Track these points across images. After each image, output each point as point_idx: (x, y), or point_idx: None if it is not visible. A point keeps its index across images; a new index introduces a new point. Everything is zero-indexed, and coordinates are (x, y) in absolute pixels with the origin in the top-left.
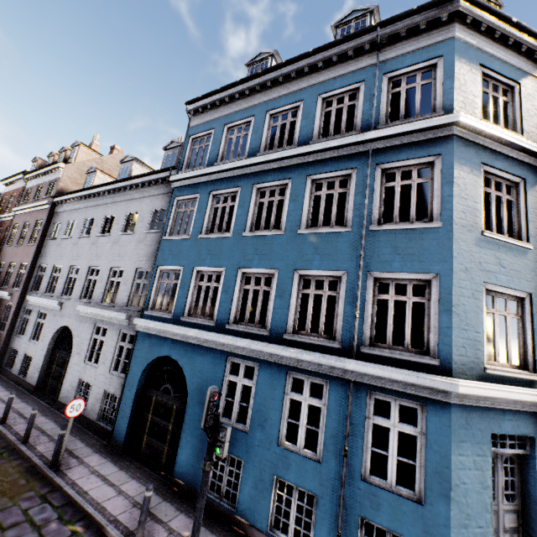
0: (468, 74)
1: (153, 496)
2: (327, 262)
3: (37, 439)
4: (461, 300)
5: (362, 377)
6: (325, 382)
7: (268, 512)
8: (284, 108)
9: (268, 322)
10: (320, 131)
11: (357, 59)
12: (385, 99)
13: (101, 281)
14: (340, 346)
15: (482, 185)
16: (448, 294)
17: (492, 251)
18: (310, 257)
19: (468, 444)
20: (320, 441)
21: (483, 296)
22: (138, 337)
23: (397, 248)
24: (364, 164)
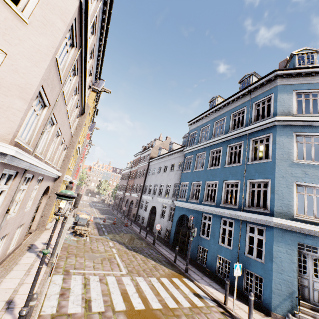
0: (285, 97)
1: (180, 258)
2: (233, 177)
3: (148, 238)
4: (279, 189)
5: (244, 218)
6: (233, 221)
7: (215, 267)
8: (220, 120)
9: (215, 200)
10: (232, 127)
11: (243, 98)
12: (253, 112)
13: (164, 189)
14: (237, 207)
15: (295, 141)
16: (273, 186)
17: (299, 168)
18: (228, 175)
19: (283, 243)
20: (232, 242)
21: (295, 187)
22: (175, 208)
23: (256, 170)
24: (246, 139)
